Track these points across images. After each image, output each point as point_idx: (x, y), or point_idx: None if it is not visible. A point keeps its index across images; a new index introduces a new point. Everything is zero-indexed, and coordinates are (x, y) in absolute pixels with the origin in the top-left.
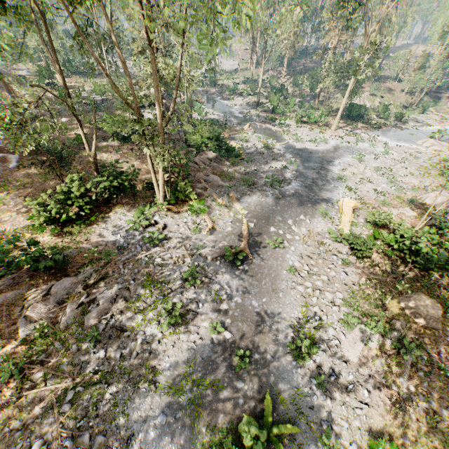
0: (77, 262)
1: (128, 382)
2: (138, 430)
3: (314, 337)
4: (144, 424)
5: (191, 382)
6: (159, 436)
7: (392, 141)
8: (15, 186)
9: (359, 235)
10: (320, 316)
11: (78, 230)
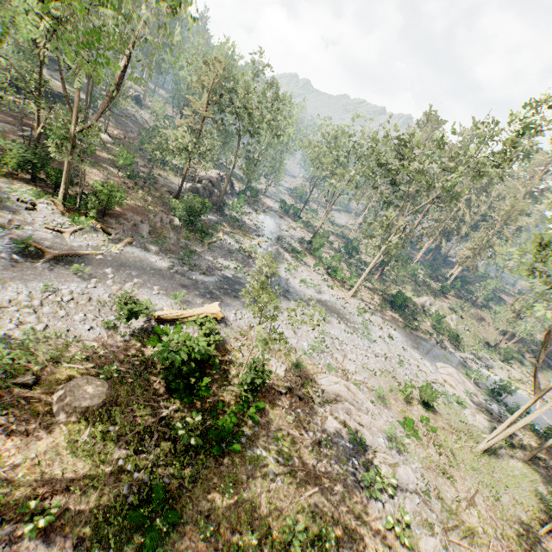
0: None
1: None
2: None
3: None
4: None
5: None
6: None
7: (405, 343)
8: None
9: (138, 301)
10: None
11: None
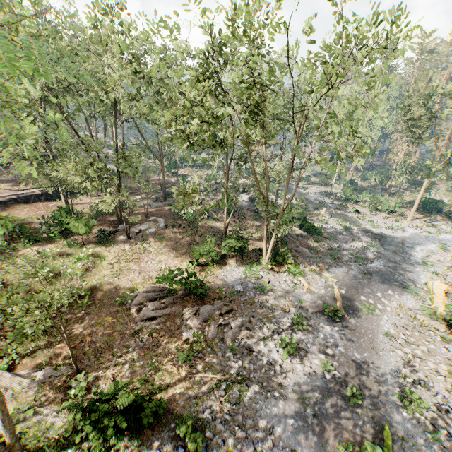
0: (210, 296)
1: (262, 389)
2: (276, 425)
3: (421, 397)
4: (280, 422)
5: (312, 402)
6: (293, 435)
7: None
8: (165, 239)
9: None
10: (425, 381)
11: (207, 274)
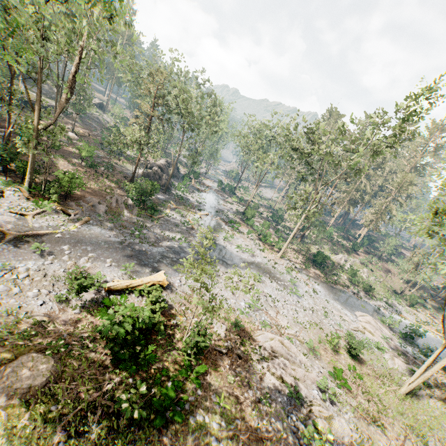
0: None
1: None
2: None
3: None
4: None
5: None
6: None
7: (328, 295)
8: None
9: (88, 276)
10: None
11: None
